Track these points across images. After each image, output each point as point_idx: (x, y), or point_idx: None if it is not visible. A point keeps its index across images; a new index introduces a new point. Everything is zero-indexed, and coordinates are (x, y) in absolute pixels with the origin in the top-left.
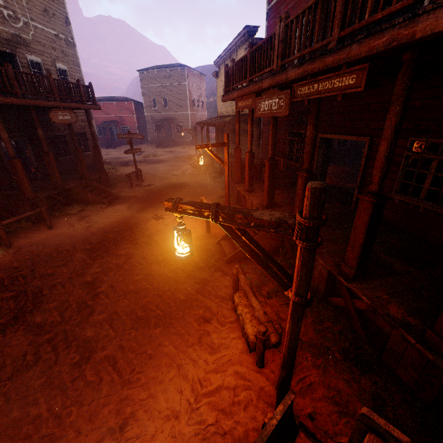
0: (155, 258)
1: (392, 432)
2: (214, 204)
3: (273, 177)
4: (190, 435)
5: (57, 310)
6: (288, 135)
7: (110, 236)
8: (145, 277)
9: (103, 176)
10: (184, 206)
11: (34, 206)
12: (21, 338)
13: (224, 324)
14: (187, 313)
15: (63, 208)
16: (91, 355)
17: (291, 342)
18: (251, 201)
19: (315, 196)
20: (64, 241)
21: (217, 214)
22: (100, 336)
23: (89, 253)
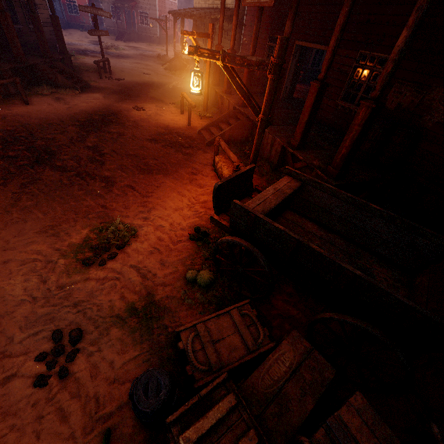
0: (145, 137)
1: (295, 171)
2: (223, 50)
3: (251, 76)
4: (191, 215)
5: (72, 160)
6: (268, 40)
7: (96, 118)
8: (140, 148)
9: (66, 59)
10: (202, 51)
11: (1, 77)
12: (51, 172)
13: (207, 177)
14: (180, 170)
15: (31, 87)
16: (114, 184)
17: (256, 150)
18: (228, 101)
19: (282, 43)
20: (49, 116)
21: (224, 57)
22: (116, 176)
23: (81, 128)
